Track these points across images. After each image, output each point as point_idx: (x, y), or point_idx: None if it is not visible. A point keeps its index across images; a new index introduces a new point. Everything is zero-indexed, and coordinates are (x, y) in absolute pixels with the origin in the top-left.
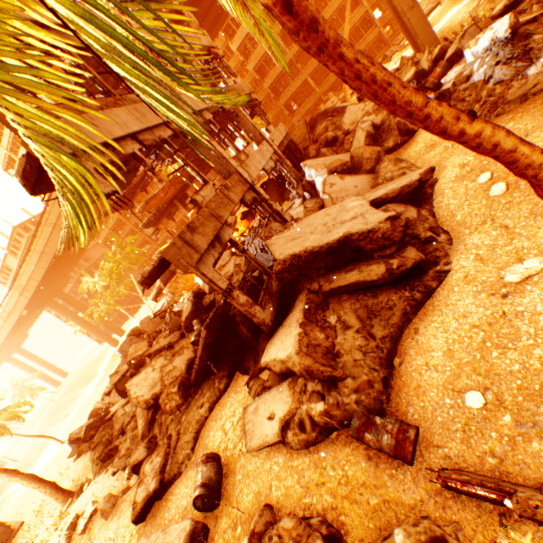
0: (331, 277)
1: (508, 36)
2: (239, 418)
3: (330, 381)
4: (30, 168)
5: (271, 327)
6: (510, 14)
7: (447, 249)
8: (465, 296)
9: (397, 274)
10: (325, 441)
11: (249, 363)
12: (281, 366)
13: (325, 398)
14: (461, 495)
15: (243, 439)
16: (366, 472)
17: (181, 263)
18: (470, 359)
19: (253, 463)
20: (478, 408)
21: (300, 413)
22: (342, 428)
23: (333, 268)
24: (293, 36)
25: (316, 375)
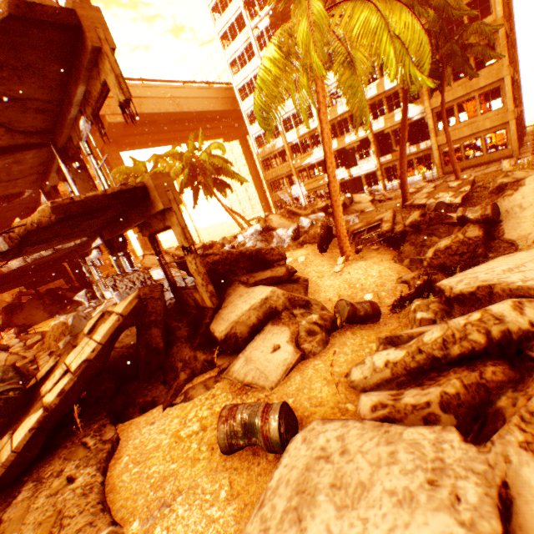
0: (253, 275)
1: (262, 230)
2: (210, 406)
3: (306, 307)
4: (54, 13)
5: (188, 334)
6: (260, 224)
7: (298, 275)
8: (325, 281)
9: (292, 273)
10: (331, 340)
11: (153, 392)
12: (258, 314)
13: (312, 313)
14: (404, 311)
15: (251, 394)
16: (369, 331)
17: (168, 195)
18: (351, 292)
19: (293, 383)
20: (372, 298)
21: (304, 327)
22: (332, 332)
23: (250, 272)
24: (321, 115)
25: (297, 302)
